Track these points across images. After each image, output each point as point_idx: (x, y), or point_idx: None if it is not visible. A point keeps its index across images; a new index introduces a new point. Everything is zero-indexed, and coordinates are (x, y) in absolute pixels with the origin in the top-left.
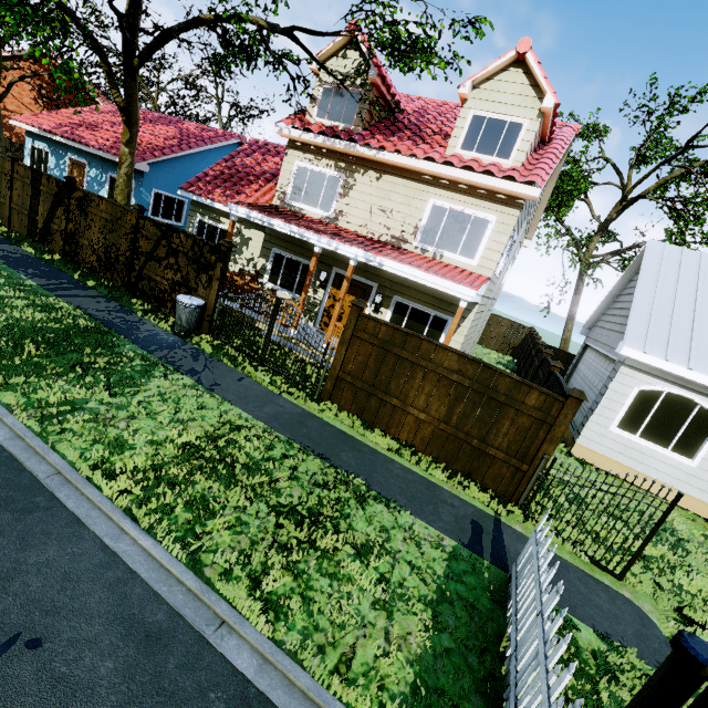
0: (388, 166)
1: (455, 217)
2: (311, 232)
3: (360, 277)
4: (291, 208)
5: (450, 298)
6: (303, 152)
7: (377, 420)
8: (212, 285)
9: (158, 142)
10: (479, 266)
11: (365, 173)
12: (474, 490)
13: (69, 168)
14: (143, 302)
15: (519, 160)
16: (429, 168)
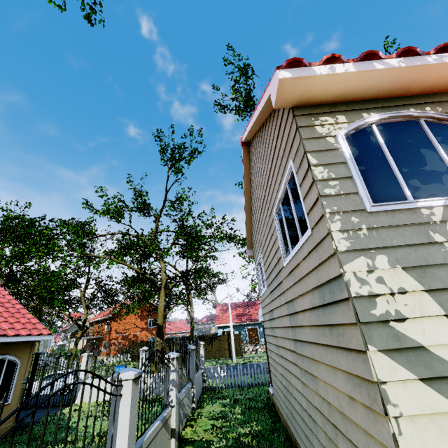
0: None
1: None
2: None
3: None
4: None
5: None
6: None
7: None
8: None
9: None
10: None
11: None
12: None
13: (247, 332)
14: None
15: None
16: None
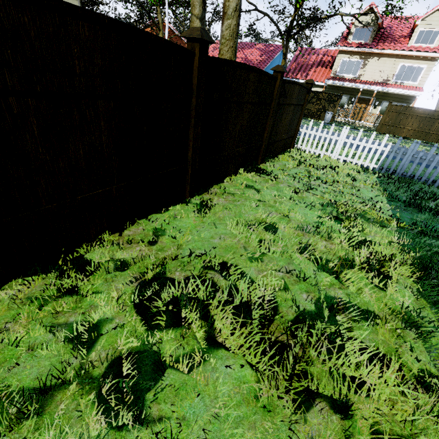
0: (383, 54)
1: (409, 68)
2: (360, 84)
3: (368, 97)
4: (338, 77)
5: (406, 97)
6: (345, 54)
7: (394, 133)
8: (336, 107)
9: (258, 58)
10: (418, 84)
11: (373, 58)
12: (426, 142)
13: None
14: (305, 117)
15: (437, 44)
16: (402, 53)
